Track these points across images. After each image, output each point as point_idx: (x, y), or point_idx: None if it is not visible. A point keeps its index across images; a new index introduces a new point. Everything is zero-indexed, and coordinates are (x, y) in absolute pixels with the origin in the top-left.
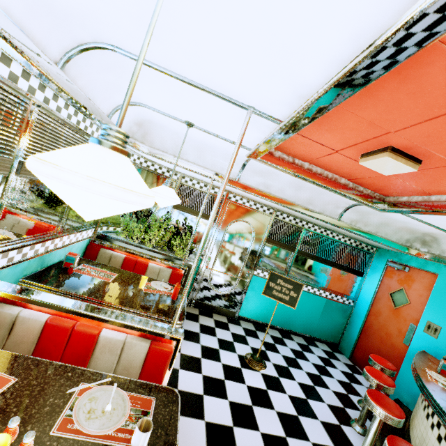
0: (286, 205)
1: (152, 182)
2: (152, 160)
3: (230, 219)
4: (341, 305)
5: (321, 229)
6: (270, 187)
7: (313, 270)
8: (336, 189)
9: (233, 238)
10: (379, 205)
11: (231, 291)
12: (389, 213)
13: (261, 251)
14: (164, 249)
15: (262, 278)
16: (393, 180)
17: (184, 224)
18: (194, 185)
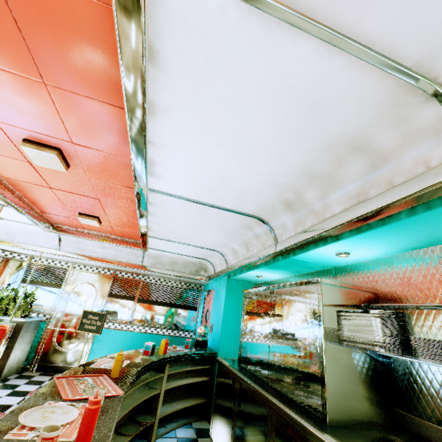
0: (98, 261)
1: (3, 265)
2: (3, 249)
3: (75, 283)
4: (184, 339)
5: (156, 279)
6: (85, 250)
7: (155, 313)
8: (107, 242)
9: (78, 299)
10: (140, 247)
11: (76, 347)
12: (162, 253)
13: (104, 305)
14: (1, 315)
15: (107, 329)
16: (120, 230)
17: (32, 295)
18: (43, 262)
